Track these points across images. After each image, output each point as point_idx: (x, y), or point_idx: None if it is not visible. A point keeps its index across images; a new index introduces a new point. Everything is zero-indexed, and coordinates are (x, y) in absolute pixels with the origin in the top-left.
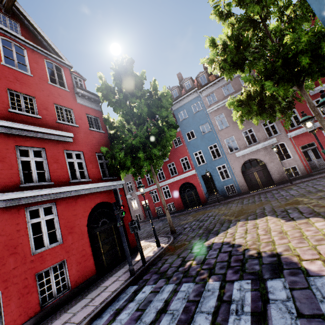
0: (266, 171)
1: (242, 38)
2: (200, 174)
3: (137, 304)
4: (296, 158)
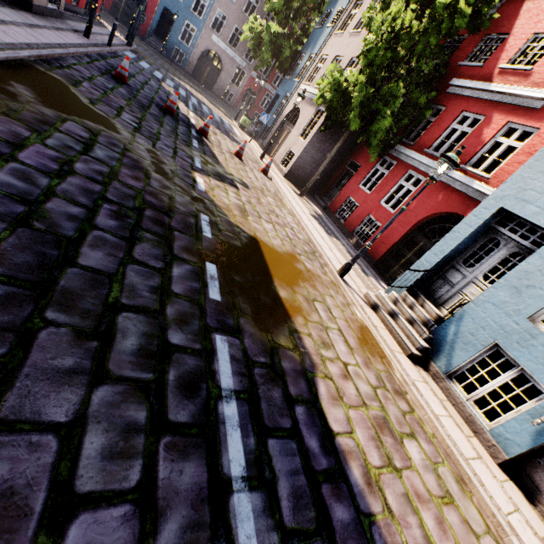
0: (217, 77)
1: (292, 3)
2: (165, 5)
3: (148, 66)
4: (240, 91)
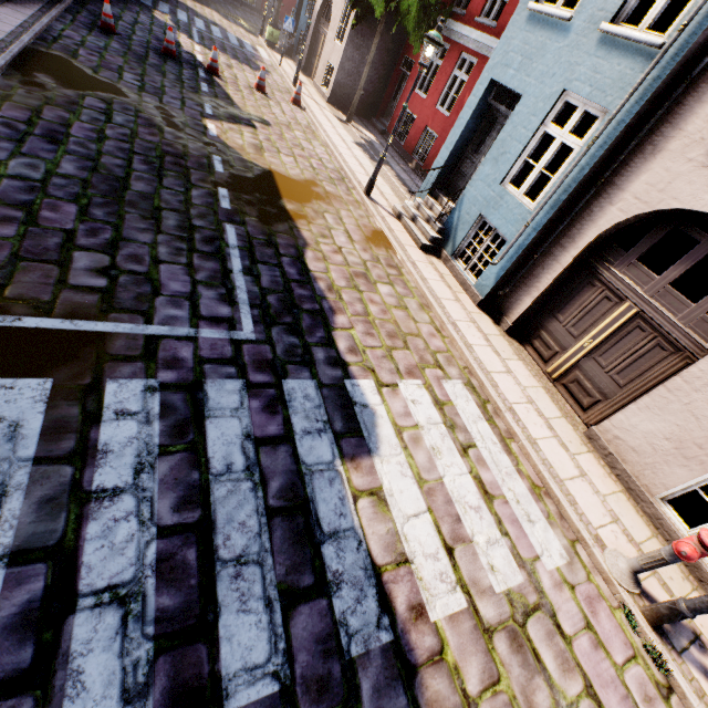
0: None
1: None
2: None
3: None
4: None
